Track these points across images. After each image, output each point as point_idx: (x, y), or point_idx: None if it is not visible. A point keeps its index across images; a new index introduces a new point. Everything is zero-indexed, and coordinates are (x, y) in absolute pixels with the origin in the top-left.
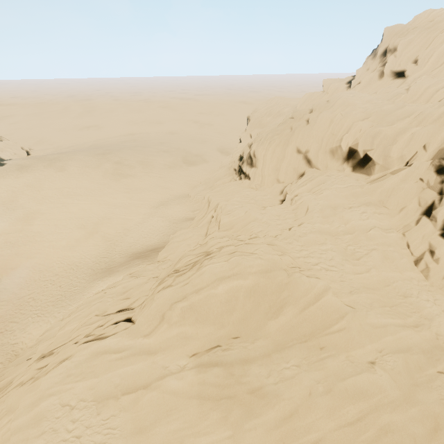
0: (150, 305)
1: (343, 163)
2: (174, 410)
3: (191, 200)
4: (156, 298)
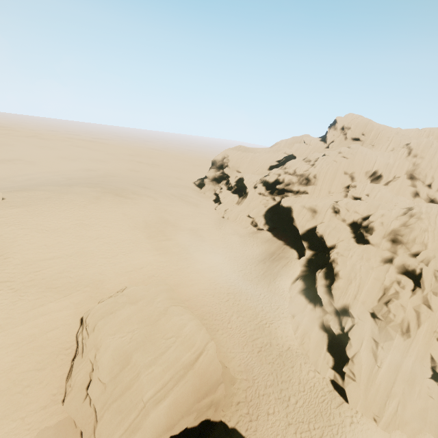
0: (435, 234)
1: (368, 178)
2: None
3: (233, 220)
4: (437, 229)
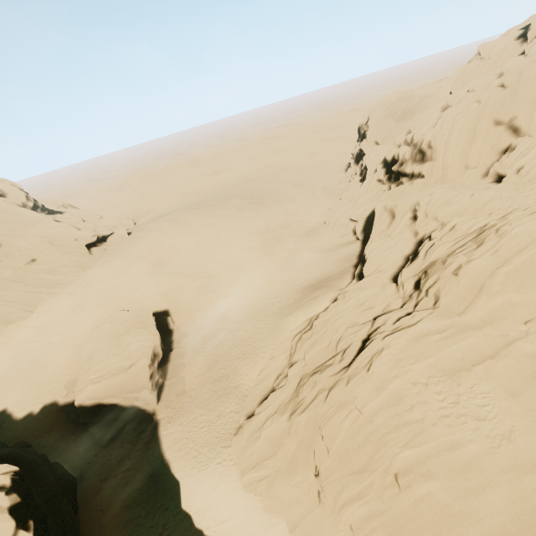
0: (456, 283)
1: None
2: None
3: (331, 227)
4: (464, 273)
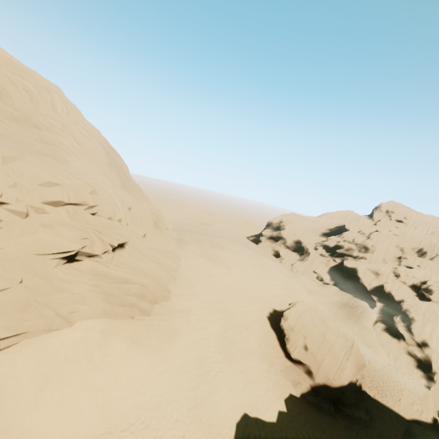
0: None
1: (415, 253)
2: None
3: (301, 274)
4: None
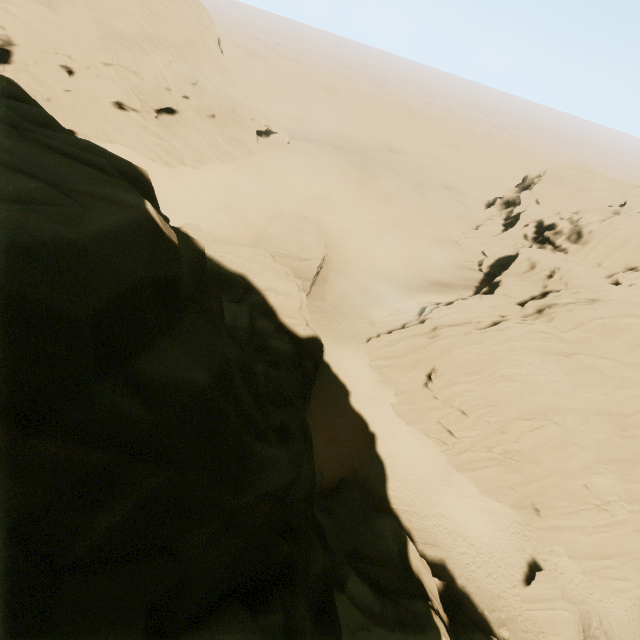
0: (571, 316)
1: None
2: (581, 371)
3: (462, 249)
4: (579, 313)
